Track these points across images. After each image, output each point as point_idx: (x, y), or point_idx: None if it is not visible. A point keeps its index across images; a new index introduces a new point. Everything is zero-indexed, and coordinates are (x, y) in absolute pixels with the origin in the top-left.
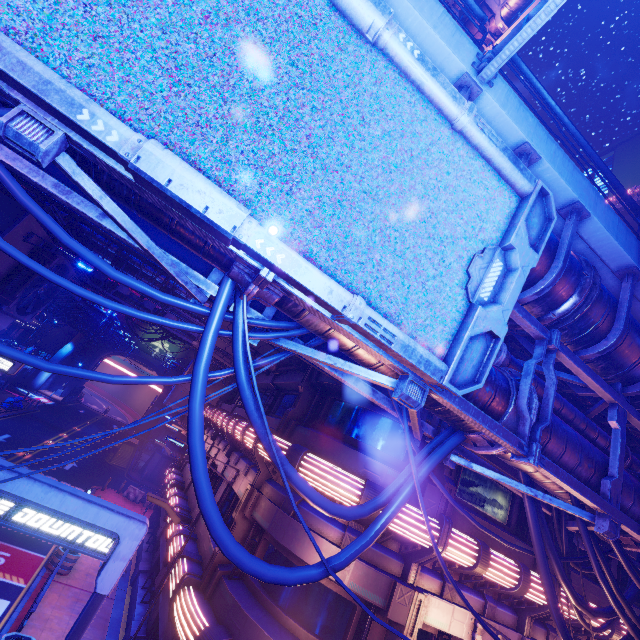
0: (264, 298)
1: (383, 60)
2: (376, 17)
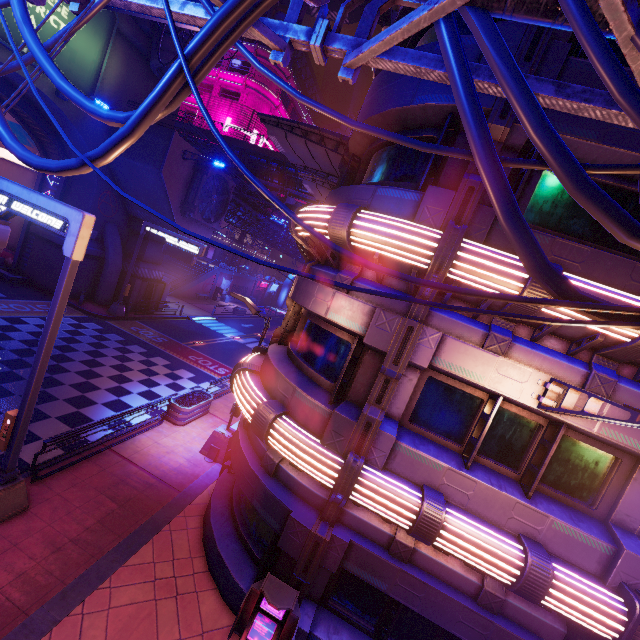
0: None
1: None
2: None
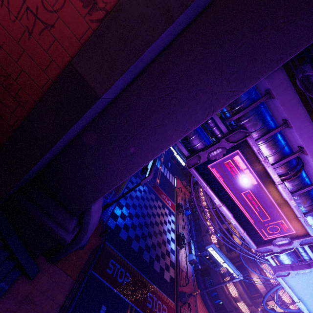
0: None
1: None
2: None
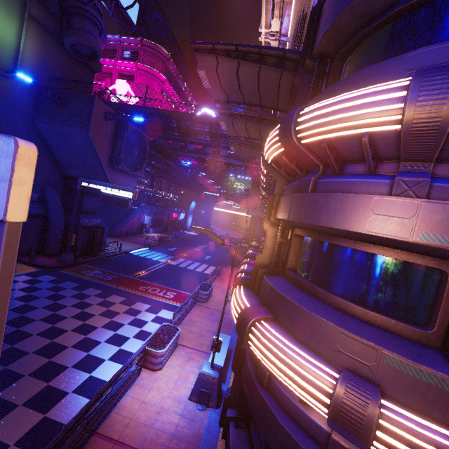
0: None
1: None
2: None
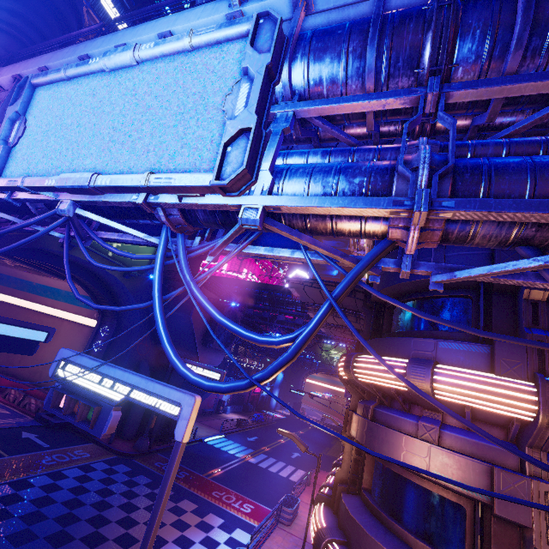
0: (179, 223)
1: (145, 65)
2: (128, 54)
